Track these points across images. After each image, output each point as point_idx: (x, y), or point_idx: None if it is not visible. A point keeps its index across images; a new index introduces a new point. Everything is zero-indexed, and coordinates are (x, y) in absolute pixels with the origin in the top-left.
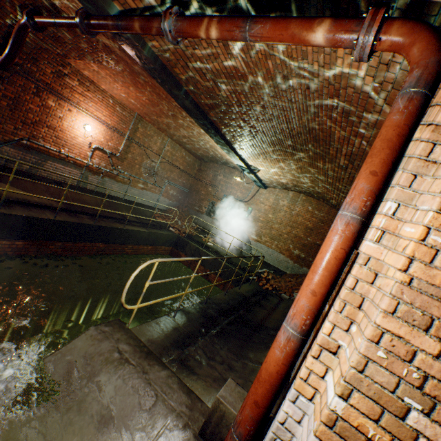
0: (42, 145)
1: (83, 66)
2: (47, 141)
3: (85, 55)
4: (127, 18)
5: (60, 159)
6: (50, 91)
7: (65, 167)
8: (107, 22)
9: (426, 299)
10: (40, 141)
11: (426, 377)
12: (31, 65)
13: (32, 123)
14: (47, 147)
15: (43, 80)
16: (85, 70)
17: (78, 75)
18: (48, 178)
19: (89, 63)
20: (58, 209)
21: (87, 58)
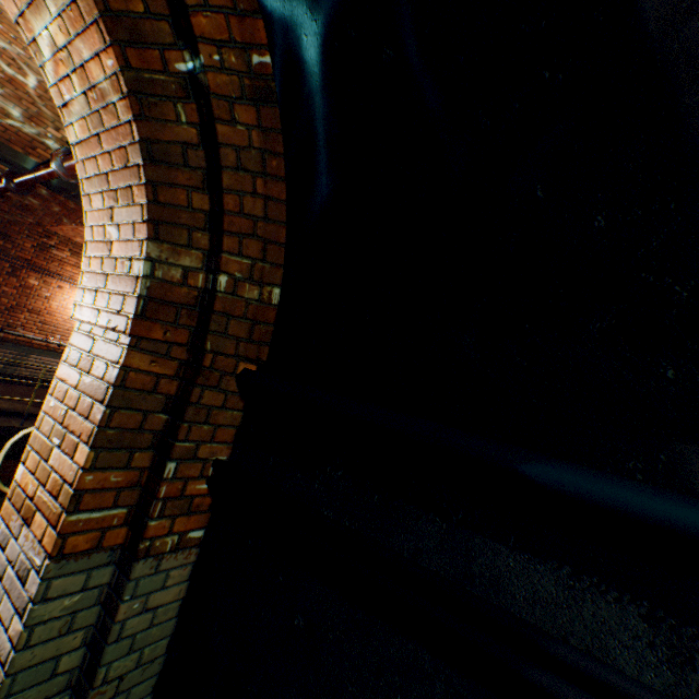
0: (21, 335)
1: (72, 233)
2: (29, 329)
3: (64, 219)
4: (38, 169)
5: (50, 350)
6: (32, 268)
7: (57, 361)
8: (27, 176)
9: (84, 338)
10: (19, 330)
11: (68, 411)
12: (5, 242)
13: (7, 309)
14: (29, 337)
15: (22, 256)
16: (78, 237)
17: (69, 244)
18: (32, 377)
19: (75, 227)
20: (26, 412)
21: (68, 222)
